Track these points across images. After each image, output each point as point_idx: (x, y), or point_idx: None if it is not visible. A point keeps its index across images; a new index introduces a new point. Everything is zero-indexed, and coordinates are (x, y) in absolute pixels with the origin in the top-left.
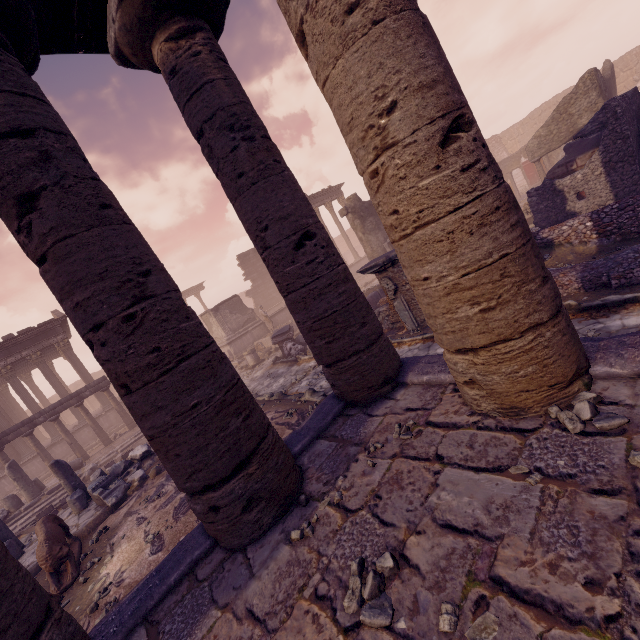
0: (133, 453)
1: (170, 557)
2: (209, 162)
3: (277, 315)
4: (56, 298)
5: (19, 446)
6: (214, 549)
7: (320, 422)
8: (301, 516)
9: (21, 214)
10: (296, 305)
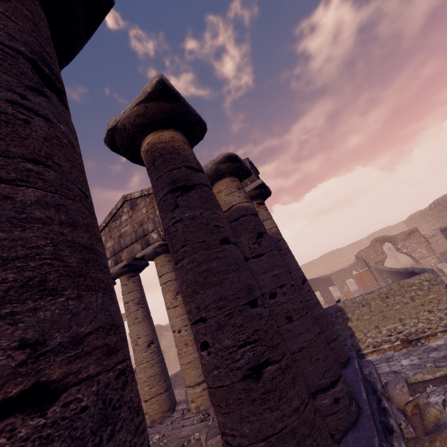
0: None
1: None
2: None
3: None
4: None
5: None
6: None
7: None
8: None
9: None
10: None
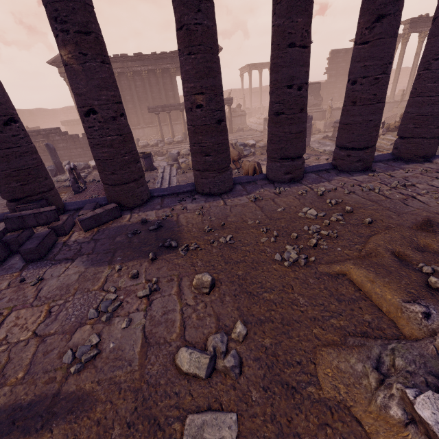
0: (249, 141)
1: (316, 165)
2: (438, 8)
3: (334, 110)
4: (355, 59)
5: (180, 114)
6: (333, 170)
7: (381, 158)
8: (371, 173)
9: (373, 22)
10: (416, 104)
